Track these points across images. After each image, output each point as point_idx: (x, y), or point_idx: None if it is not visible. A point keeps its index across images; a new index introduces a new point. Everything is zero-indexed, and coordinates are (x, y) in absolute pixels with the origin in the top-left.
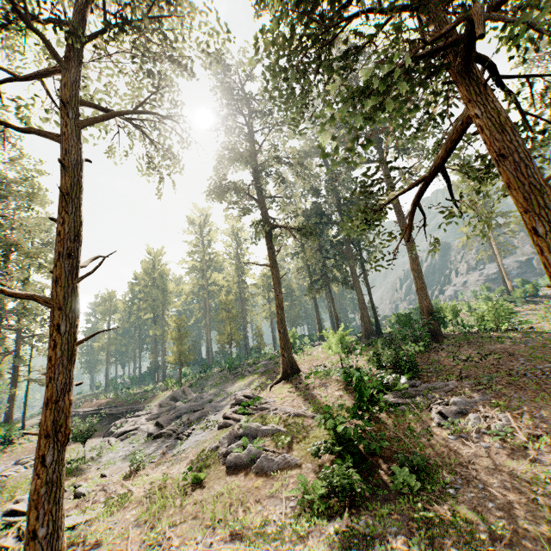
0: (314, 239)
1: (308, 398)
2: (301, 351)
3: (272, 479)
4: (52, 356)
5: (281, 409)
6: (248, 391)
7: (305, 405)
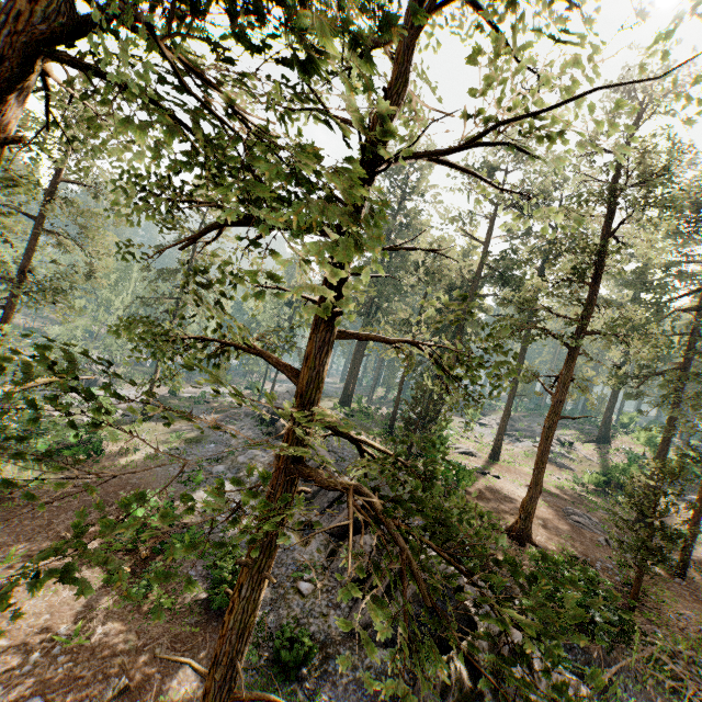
0: (667, 360)
1: (602, 457)
2: (627, 433)
3: (562, 470)
4: (510, 397)
5: (582, 453)
6: (567, 438)
7: (597, 458)
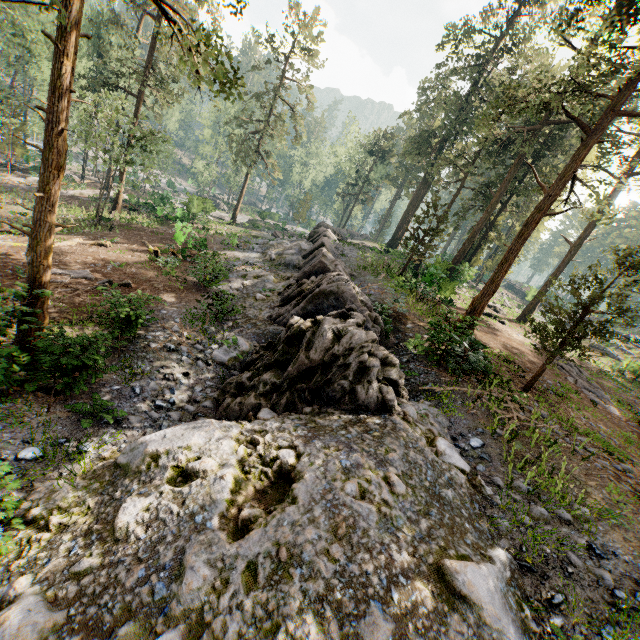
0: None
1: None
2: None
3: (604, 358)
4: (563, 261)
5: None
6: None
7: None
